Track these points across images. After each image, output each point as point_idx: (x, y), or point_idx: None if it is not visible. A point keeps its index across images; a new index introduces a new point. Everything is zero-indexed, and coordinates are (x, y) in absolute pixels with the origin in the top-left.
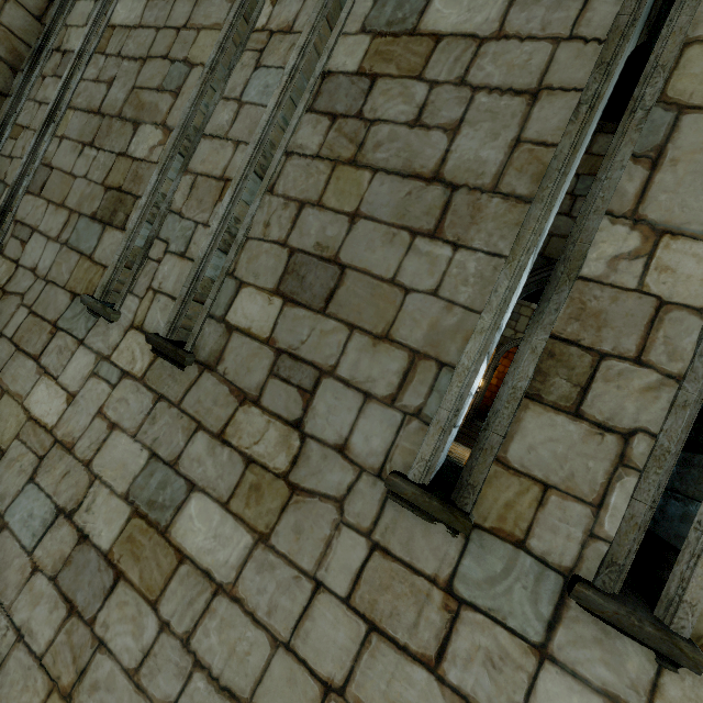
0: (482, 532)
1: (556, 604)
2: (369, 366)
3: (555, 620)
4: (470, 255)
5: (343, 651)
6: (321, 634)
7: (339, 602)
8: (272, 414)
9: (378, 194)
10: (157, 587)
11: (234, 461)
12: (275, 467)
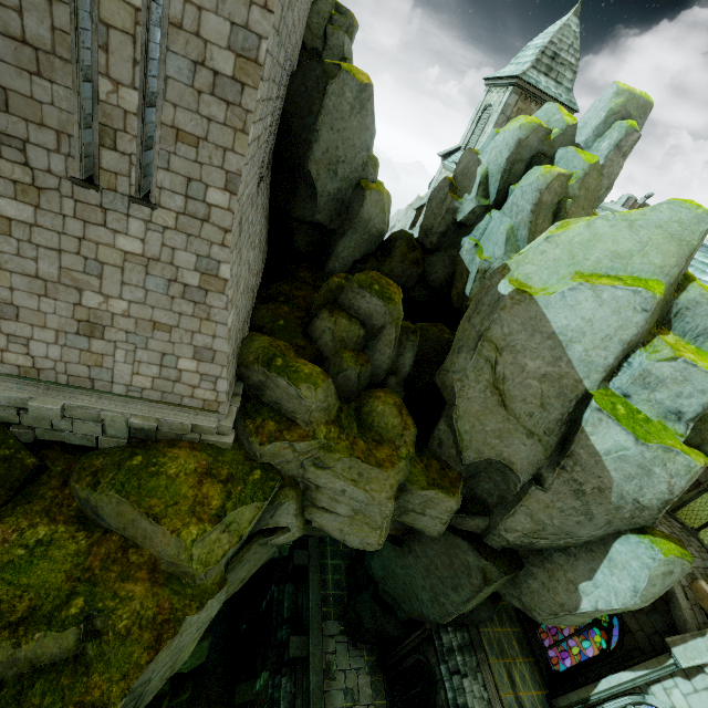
0: (106, 190)
1: (129, 204)
2: (43, 138)
3: (129, 208)
4: (59, 87)
5: (80, 230)
6: (72, 228)
7: (73, 218)
8: (13, 162)
9: (0, 47)
10: (8, 231)
11: (8, 183)
12: (27, 182)
